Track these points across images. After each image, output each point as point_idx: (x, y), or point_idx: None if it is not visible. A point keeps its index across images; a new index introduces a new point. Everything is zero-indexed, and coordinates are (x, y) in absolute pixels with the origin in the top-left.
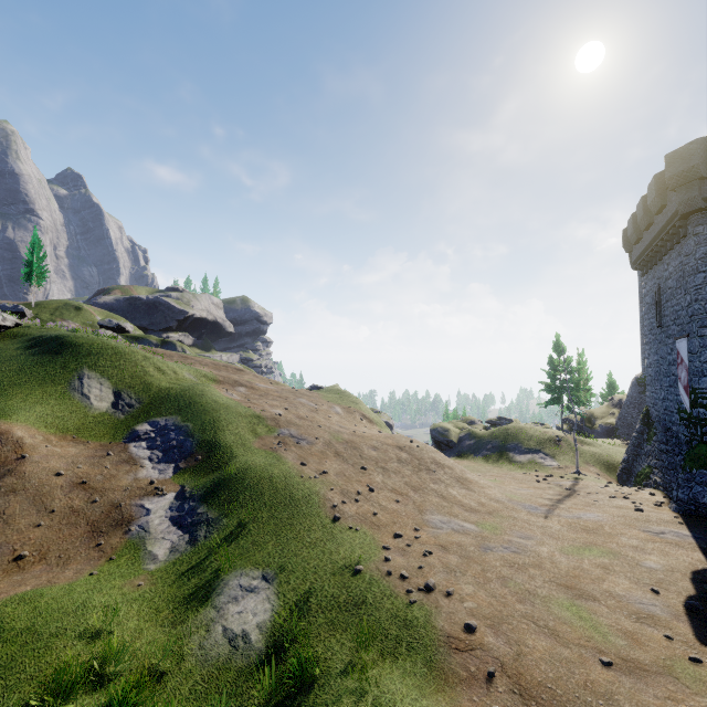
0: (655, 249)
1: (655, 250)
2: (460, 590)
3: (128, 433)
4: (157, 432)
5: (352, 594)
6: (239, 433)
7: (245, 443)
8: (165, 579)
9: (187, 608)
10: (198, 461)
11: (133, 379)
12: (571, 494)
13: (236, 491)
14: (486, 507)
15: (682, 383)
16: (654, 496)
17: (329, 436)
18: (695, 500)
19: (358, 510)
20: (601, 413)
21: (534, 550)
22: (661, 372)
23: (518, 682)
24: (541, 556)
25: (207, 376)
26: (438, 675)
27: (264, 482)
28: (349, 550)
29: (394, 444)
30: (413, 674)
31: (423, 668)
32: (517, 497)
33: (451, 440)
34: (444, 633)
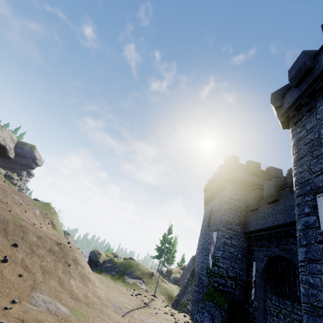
0: (214, 193)
1: (214, 193)
2: None
3: None
4: None
5: None
6: None
7: None
8: None
9: None
10: None
11: None
12: (146, 306)
13: None
14: (88, 299)
15: (211, 253)
16: (185, 317)
17: (11, 218)
18: (203, 322)
19: None
20: (175, 271)
21: None
22: (204, 248)
23: None
24: None
25: None
26: None
27: None
28: None
29: (56, 240)
30: None
31: None
32: (113, 299)
33: (99, 260)
34: None
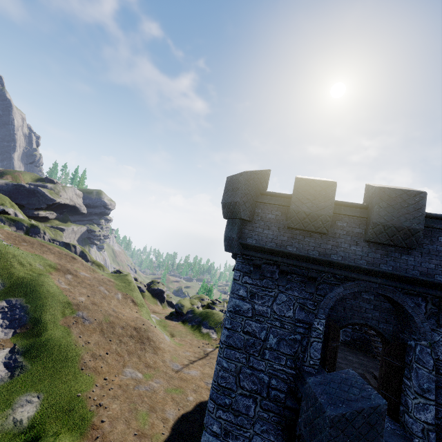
0: None
1: None
2: (111, 406)
3: None
4: (9, 308)
5: (71, 406)
6: (54, 314)
7: (56, 321)
8: None
9: (0, 408)
10: (27, 329)
11: (3, 270)
12: (203, 357)
13: (41, 351)
14: (156, 365)
15: None
16: None
17: (103, 318)
18: None
19: (95, 365)
20: None
21: (155, 389)
22: None
23: (104, 439)
24: (155, 392)
25: (51, 265)
26: (82, 437)
27: (56, 347)
28: (80, 386)
29: (134, 326)
30: (74, 436)
31: (79, 435)
32: (176, 359)
33: (183, 312)
34: (93, 423)
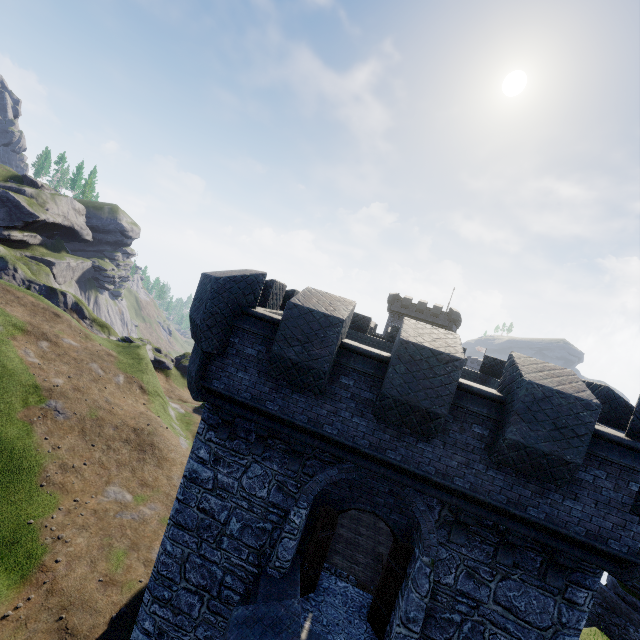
0: None
1: None
2: (75, 540)
3: None
4: None
5: (15, 537)
6: (10, 402)
7: (11, 413)
8: None
9: None
10: None
11: None
12: None
13: None
14: (157, 483)
15: None
16: None
17: (87, 412)
18: None
19: (63, 480)
20: None
21: (146, 518)
22: None
23: (54, 586)
24: (145, 522)
25: (16, 324)
26: (23, 581)
27: (6, 452)
28: (35, 509)
29: (133, 425)
30: (12, 580)
31: (19, 578)
32: None
33: None
34: (43, 562)
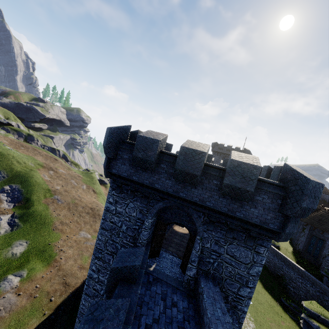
0: None
1: None
2: (67, 251)
3: (1, 189)
4: (11, 190)
5: (44, 249)
6: (39, 196)
7: (40, 200)
8: (1, 239)
9: (5, 246)
10: (22, 204)
11: (6, 166)
12: None
13: (29, 217)
14: None
15: None
16: None
17: (70, 201)
18: None
19: (62, 228)
20: None
21: None
22: None
23: (60, 267)
24: None
25: (39, 164)
26: (48, 265)
27: (38, 216)
28: (51, 239)
29: (90, 206)
30: (44, 264)
31: (47, 264)
32: None
33: None
34: (56, 259)
